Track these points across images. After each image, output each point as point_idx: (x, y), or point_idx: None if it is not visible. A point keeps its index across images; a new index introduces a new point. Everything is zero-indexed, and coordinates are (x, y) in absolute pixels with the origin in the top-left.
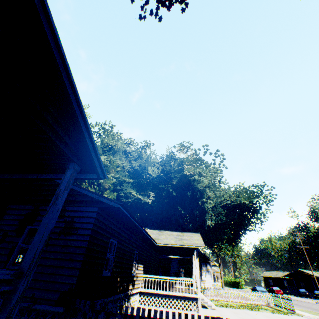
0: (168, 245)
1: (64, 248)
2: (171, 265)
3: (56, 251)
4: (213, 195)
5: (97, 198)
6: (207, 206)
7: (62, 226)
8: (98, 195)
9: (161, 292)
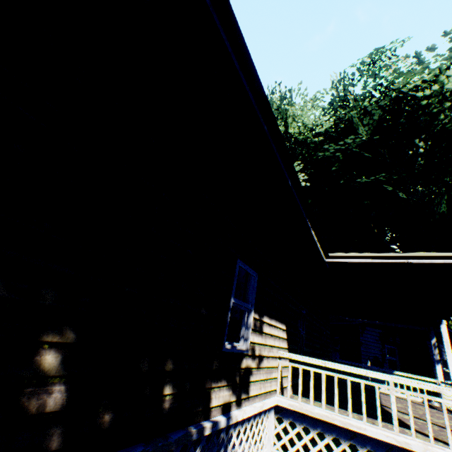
0: (378, 261)
1: None
2: (360, 341)
3: None
4: None
5: None
6: None
7: None
8: None
9: (364, 431)
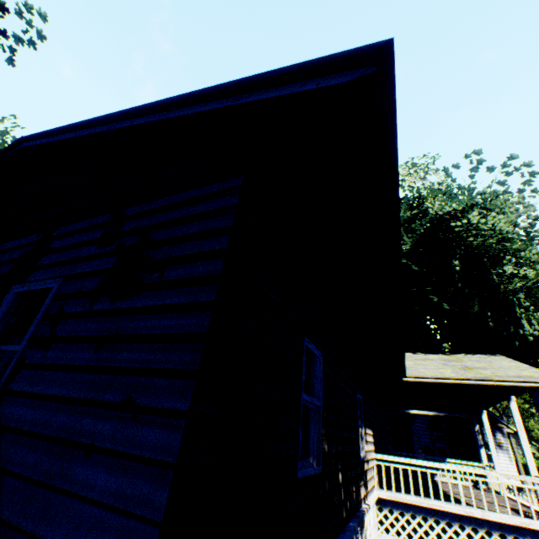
0: (441, 381)
1: (102, 352)
2: (412, 430)
3: (73, 367)
4: (530, 255)
5: (234, 101)
6: (509, 289)
7: (105, 266)
8: (235, 83)
9: (443, 507)
